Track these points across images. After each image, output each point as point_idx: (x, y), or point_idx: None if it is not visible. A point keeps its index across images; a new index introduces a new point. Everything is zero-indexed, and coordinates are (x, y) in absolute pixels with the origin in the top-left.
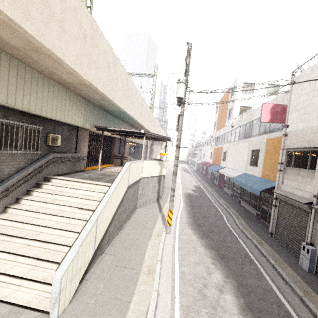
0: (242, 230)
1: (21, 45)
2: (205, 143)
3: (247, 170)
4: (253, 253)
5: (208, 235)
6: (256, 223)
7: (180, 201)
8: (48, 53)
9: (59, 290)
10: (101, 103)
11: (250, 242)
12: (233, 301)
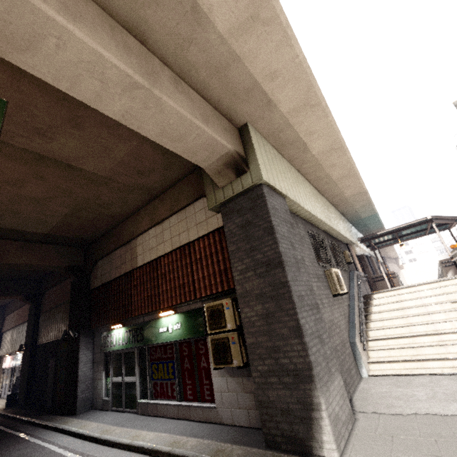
0: None
1: (339, 176)
2: None
3: None
4: None
5: None
6: None
7: None
8: (356, 172)
9: None
10: (357, 211)
11: None
12: None
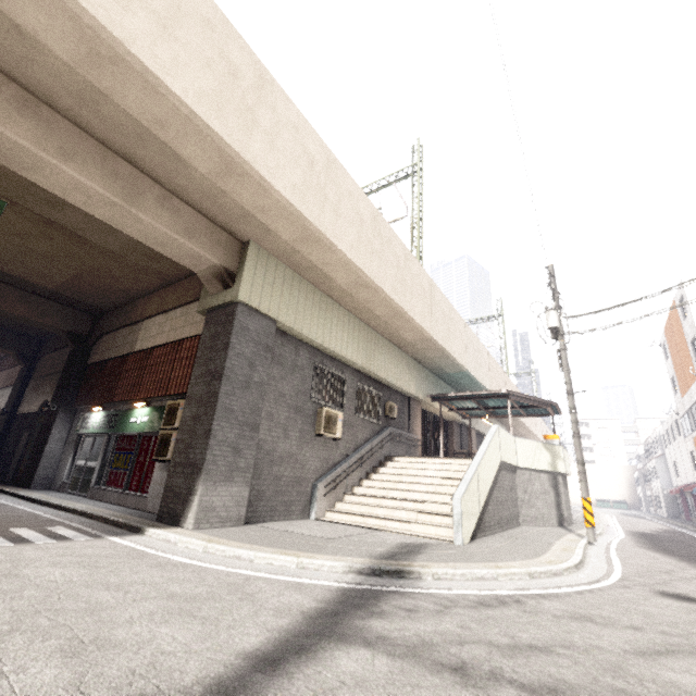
0: None
1: (385, 314)
2: (668, 436)
3: None
4: None
5: (689, 557)
6: None
7: (618, 534)
8: (404, 315)
9: (461, 512)
10: (436, 362)
11: None
12: None
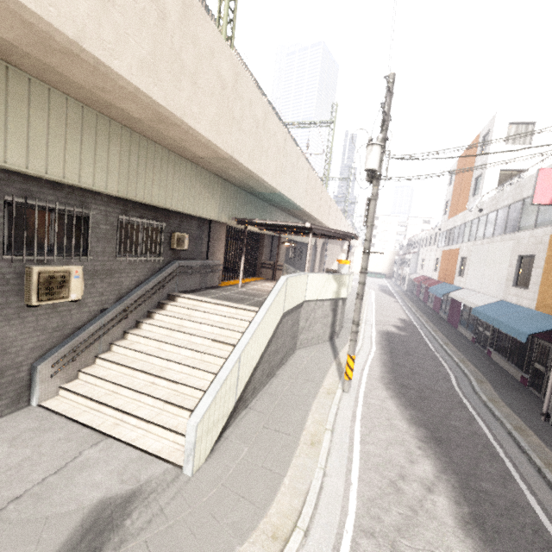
0: (485, 403)
1: (146, 117)
2: (427, 242)
3: (506, 295)
4: (502, 444)
5: (417, 403)
6: (517, 394)
7: (371, 344)
8: (178, 123)
9: (195, 441)
10: (244, 182)
11: (499, 425)
12: (449, 508)
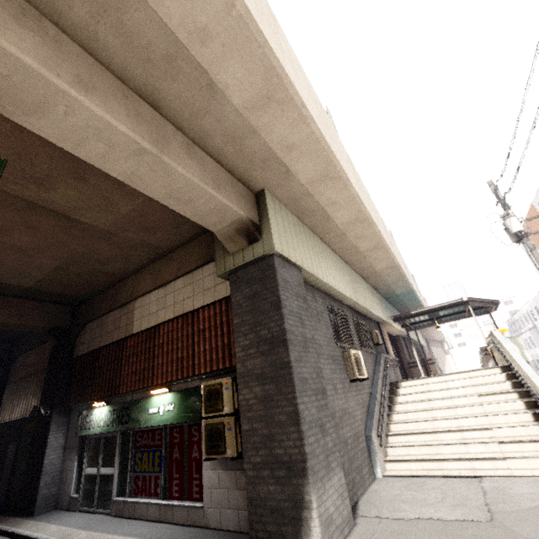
0: None
1: (367, 248)
2: None
3: None
4: None
5: None
6: None
7: None
8: (385, 245)
9: None
10: (391, 286)
11: None
12: None
